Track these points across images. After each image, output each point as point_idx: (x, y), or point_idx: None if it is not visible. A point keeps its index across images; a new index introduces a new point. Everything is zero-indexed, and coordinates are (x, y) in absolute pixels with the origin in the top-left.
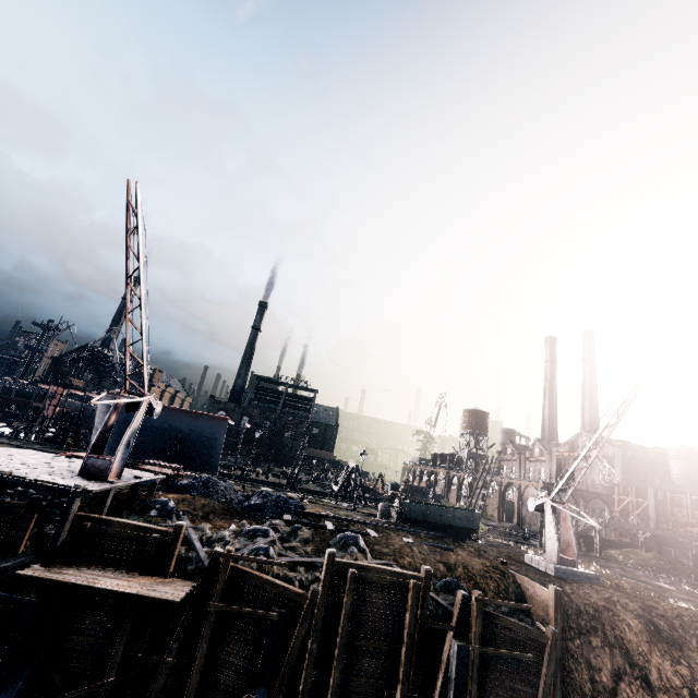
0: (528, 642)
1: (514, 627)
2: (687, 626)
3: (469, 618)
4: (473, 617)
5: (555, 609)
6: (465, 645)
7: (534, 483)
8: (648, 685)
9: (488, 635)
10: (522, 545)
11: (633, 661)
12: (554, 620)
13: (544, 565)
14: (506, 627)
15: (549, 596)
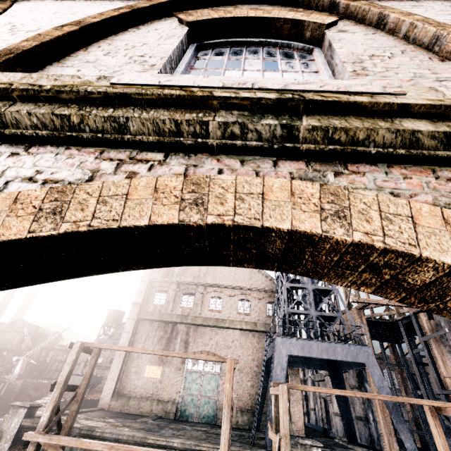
0: (12, 393)
1: (11, 390)
2: (43, 385)
3: (2, 390)
4: (5, 388)
5: (22, 384)
6: (1, 395)
7: None
8: (31, 398)
9: (4, 393)
10: None
11: (30, 394)
12: (20, 387)
13: (13, 377)
14: (10, 390)
15: (21, 381)
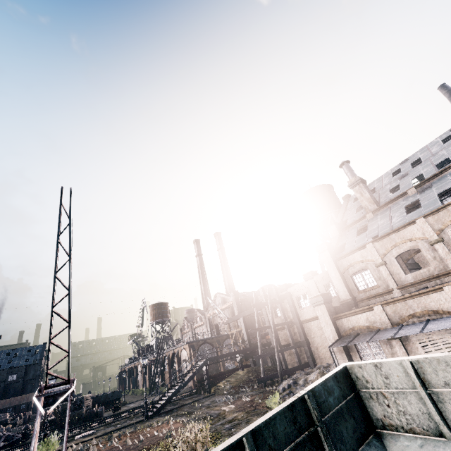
0: None
1: None
2: None
3: None
4: None
5: None
6: None
7: (184, 346)
8: None
9: None
10: (120, 432)
11: None
12: None
13: None
14: None
15: None
